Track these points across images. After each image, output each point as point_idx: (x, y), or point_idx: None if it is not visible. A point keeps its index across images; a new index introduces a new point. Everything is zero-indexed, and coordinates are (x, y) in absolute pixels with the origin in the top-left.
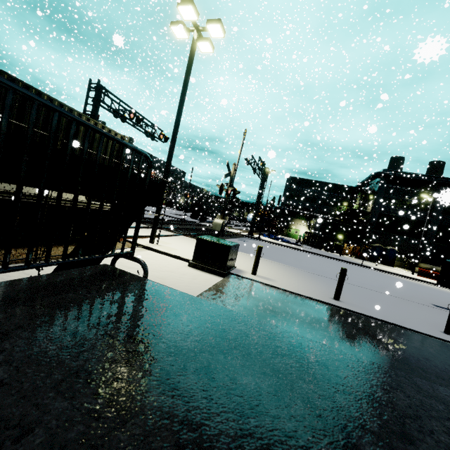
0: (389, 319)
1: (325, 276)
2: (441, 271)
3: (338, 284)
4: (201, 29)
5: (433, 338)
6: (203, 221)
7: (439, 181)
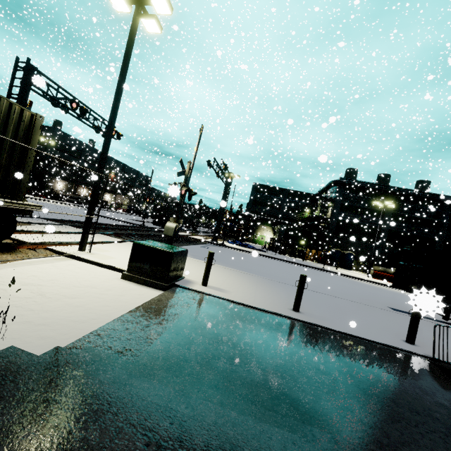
0: (352, 331)
1: (287, 283)
2: (395, 273)
3: (297, 293)
4: (144, 1)
5: (397, 350)
6: None
7: (388, 190)
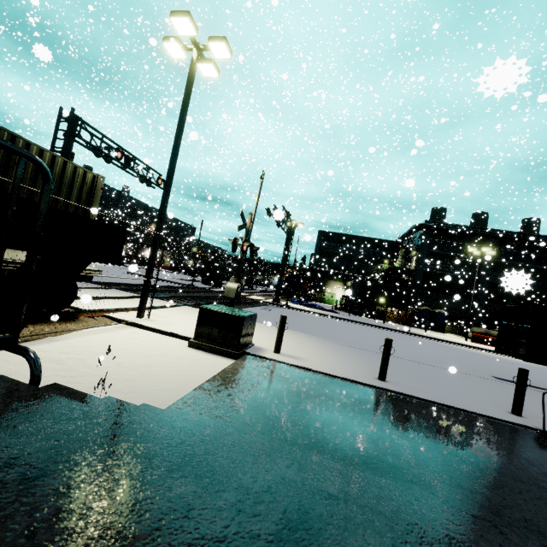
0: (447, 401)
1: (368, 349)
2: (498, 335)
3: (383, 359)
4: (202, 47)
5: (500, 422)
6: (218, 286)
7: (485, 233)
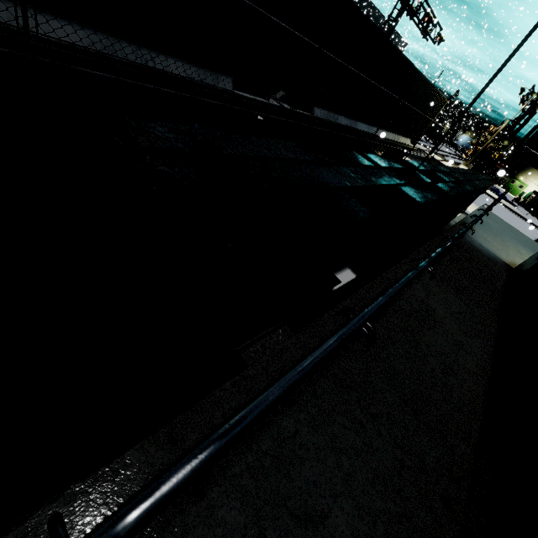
0: None
1: None
2: None
3: None
4: None
5: None
6: None
7: None
